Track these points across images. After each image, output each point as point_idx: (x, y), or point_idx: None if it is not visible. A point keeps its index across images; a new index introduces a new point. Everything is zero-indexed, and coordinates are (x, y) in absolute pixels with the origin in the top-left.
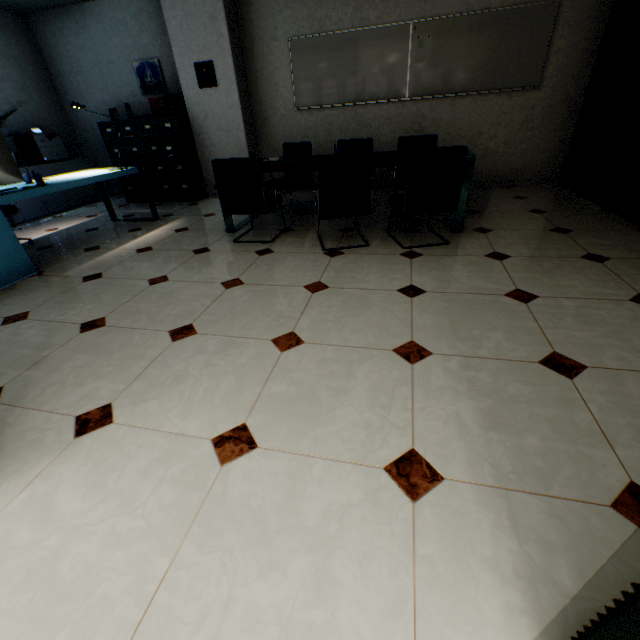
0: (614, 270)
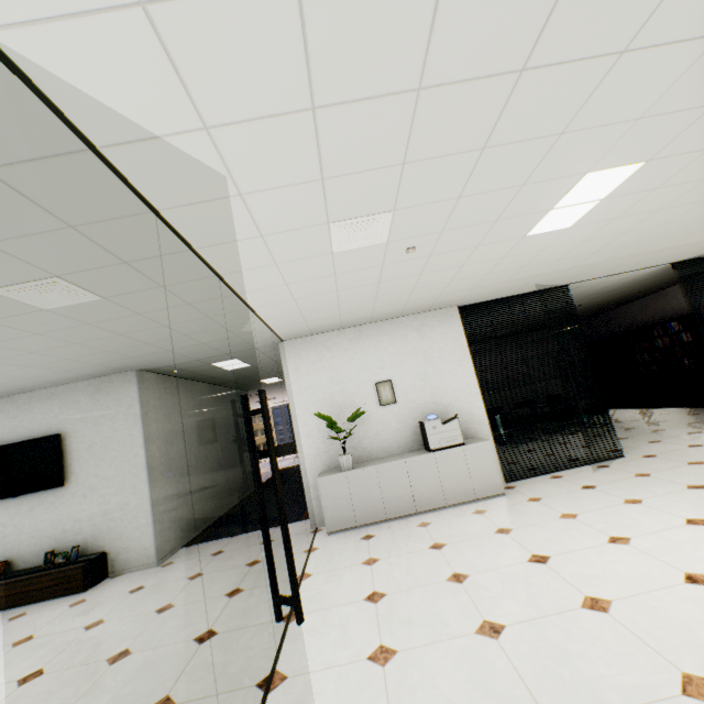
0: (674, 414)
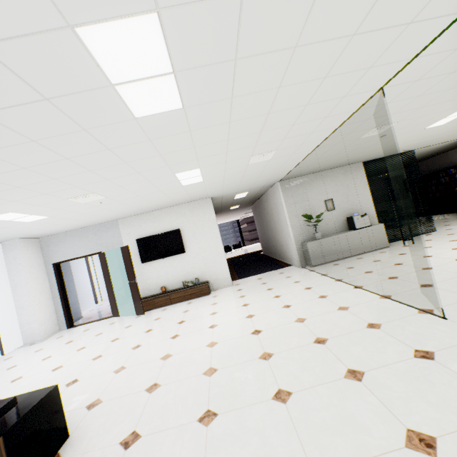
0: (449, 216)
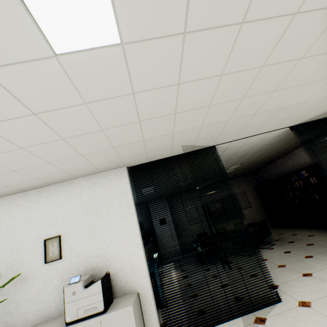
0: (317, 235)
